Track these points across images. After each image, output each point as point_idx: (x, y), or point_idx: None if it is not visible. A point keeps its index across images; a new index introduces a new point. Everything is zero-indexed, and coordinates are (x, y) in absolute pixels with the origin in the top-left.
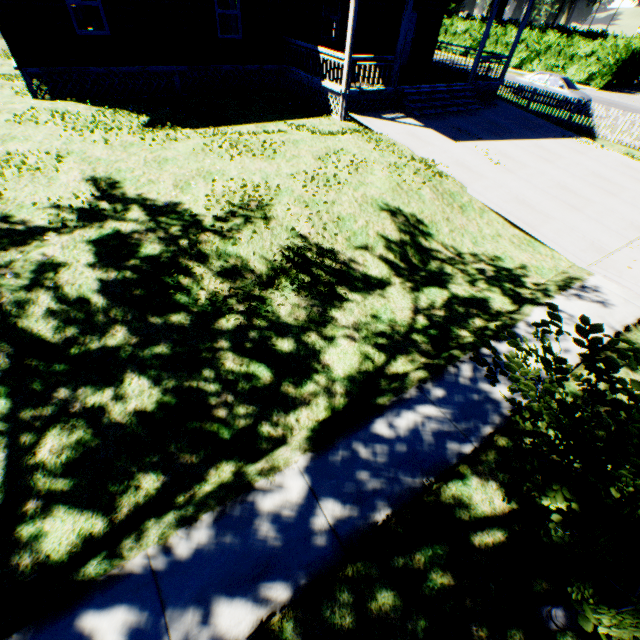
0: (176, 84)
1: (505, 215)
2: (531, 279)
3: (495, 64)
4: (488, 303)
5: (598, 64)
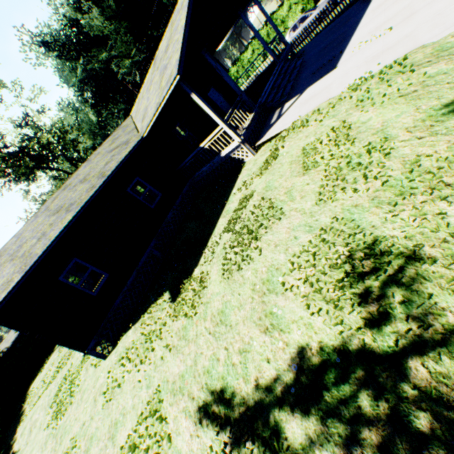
0: (157, 255)
1: None
2: None
3: (277, 43)
4: None
5: (298, 4)
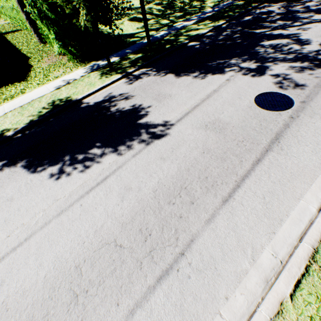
0: None
1: None
2: None
3: None
4: None
5: None
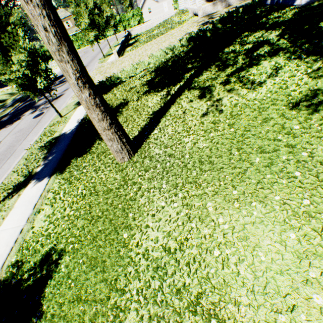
0: None
1: None
2: None
3: None
4: None
5: None
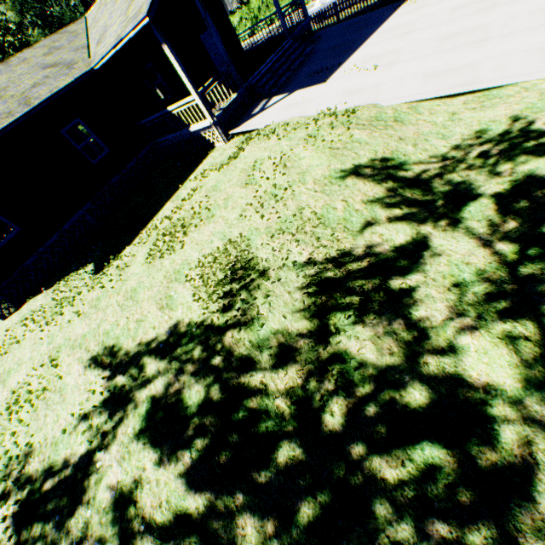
0: (91, 221)
1: (437, 95)
2: (539, 121)
3: (295, 10)
4: (538, 176)
5: None
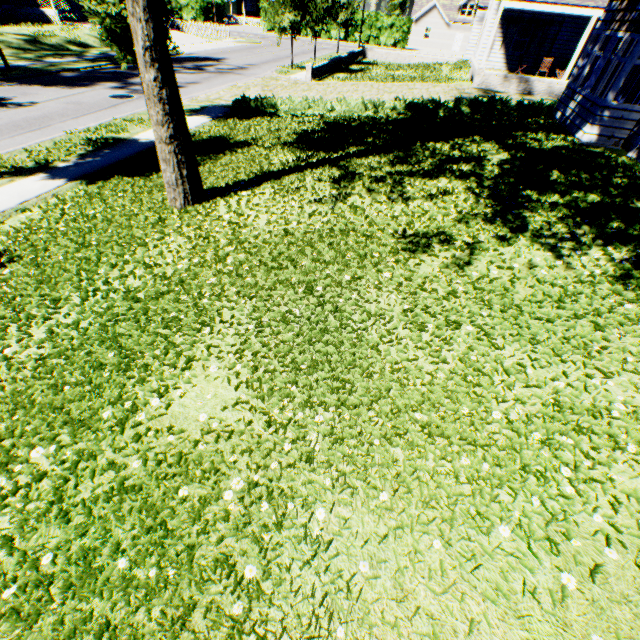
0: None
1: None
2: None
3: None
4: None
5: (195, 11)
